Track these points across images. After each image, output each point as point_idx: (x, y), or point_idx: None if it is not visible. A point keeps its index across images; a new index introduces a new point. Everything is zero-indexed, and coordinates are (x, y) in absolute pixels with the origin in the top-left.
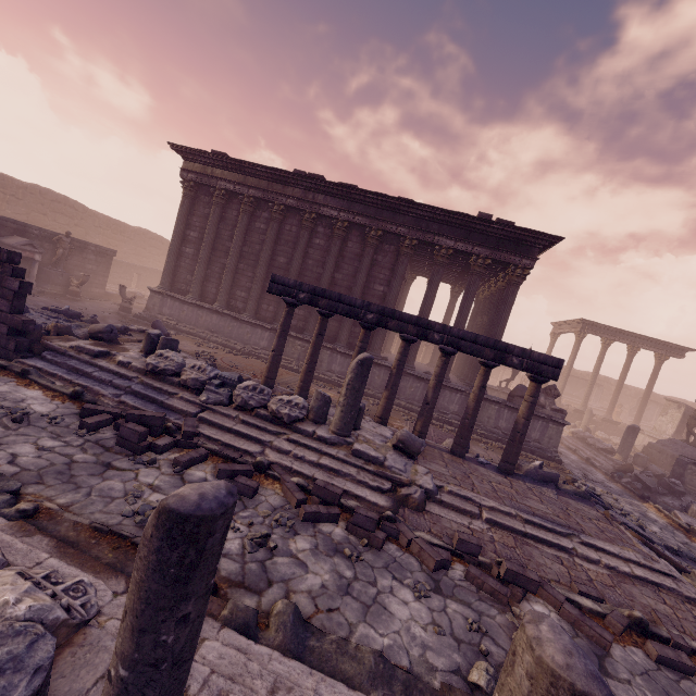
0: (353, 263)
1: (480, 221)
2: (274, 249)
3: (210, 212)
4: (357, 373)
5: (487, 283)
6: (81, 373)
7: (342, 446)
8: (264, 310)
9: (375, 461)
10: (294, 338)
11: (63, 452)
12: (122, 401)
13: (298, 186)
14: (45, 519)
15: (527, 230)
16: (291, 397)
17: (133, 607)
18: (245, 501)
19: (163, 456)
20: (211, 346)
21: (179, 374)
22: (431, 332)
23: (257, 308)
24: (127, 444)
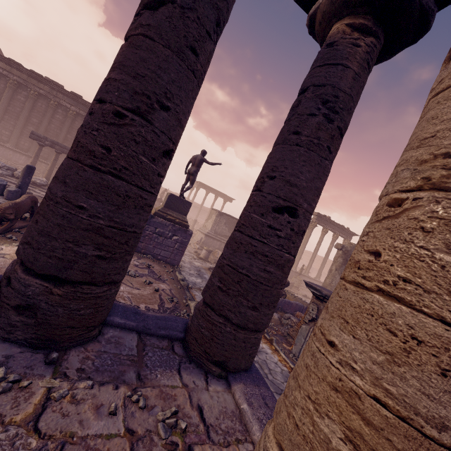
0: None
1: None
2: (30, 113)
3: None
4: None
5: None
6: None
7: None
8: (22, 144)
9: None
10: (41, 162)
11: None
12: None
13: (47, 85)
14: None
15: None
16: (41, 178)
17: (22, 176)
18: None
19: None
20: None
21: None
22: None
23: (17, 142)
24: None
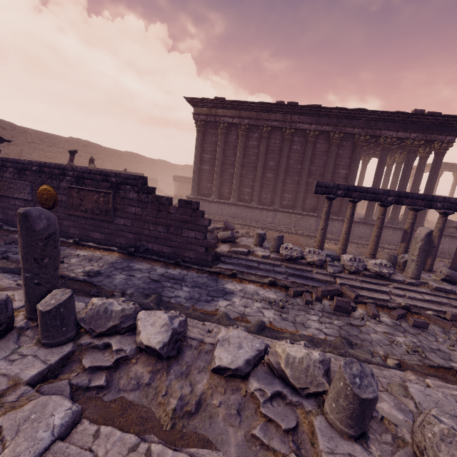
0: (322, 158)
1: (417, 116)
2: (265, 157)
3: (216, 139)
4: (426, 241)
5: (398, 153)
6: (252, 268)
7: (421, 285)
8: (264, 198)
9: (451, 292)
10: (289, 213)
11: (326, 322)
12: (293, 281)
13: (279, 112)
14: (404, 366)
15: (453, 116)
16: (379, 261)
17: None
18: (427, 332)
19: (356, 312)
20: (239, 227)
21: (303, 258)
22: (434, 202)
23: (258, 197)
24: (341, 309)
